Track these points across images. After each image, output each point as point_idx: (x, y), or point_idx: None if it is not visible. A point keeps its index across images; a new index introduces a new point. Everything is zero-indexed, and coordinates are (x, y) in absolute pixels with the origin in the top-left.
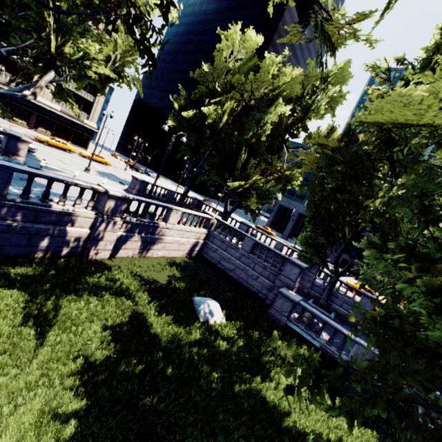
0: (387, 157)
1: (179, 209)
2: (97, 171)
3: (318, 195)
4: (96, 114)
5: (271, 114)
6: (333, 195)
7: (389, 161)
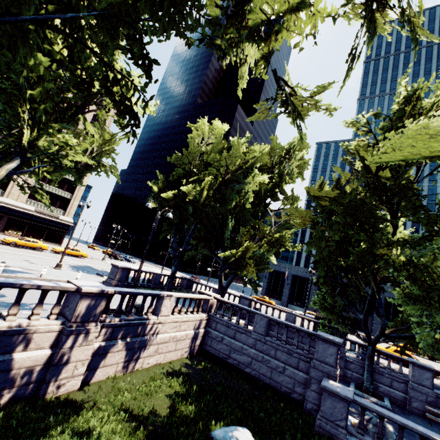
0: (383, 201)
1: (172, 295)
2: (71, 266)
3: (325, 251)
4: (73, 209)
5: (249, 183)
6: (338, 249)
7: (386, 205)
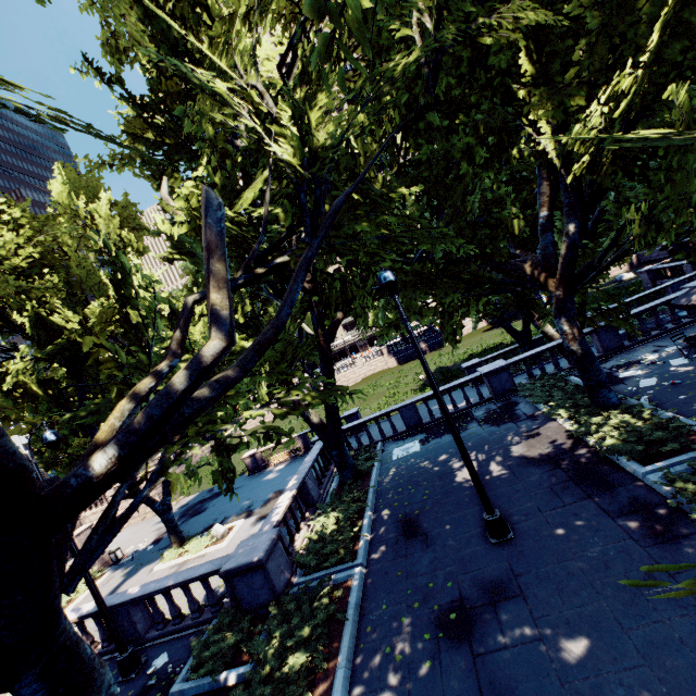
0: None
1: None
2: None
3: None
4: None
5: None
6: None
7: None
